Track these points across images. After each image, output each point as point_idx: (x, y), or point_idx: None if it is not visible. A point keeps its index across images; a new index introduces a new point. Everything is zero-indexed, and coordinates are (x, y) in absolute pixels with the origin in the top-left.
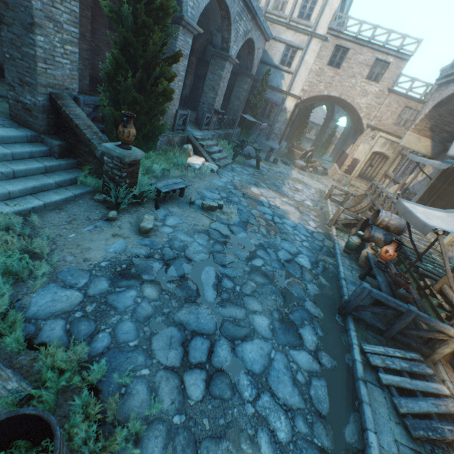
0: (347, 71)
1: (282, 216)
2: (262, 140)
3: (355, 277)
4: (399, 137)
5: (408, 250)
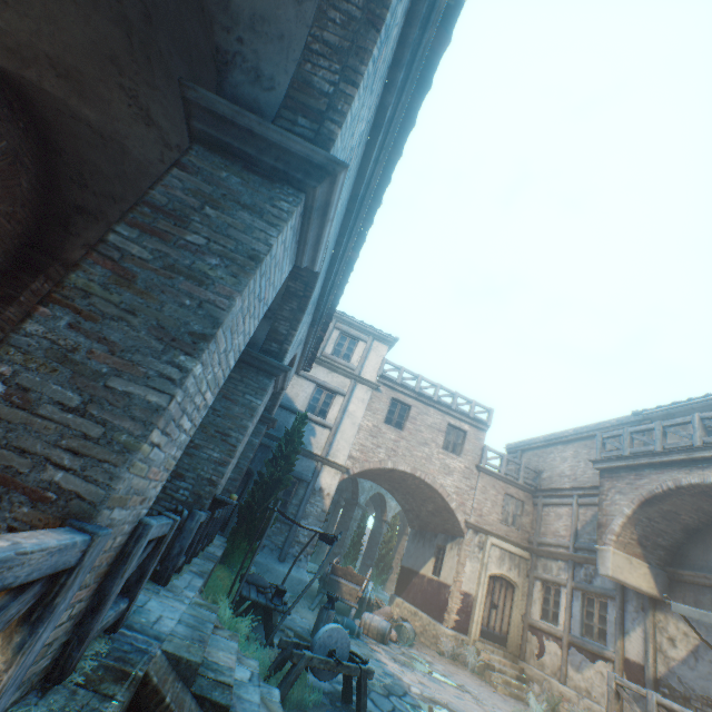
0: (416, 434)
1: None
2: (271, 561)
3: None
4: (518, 543)
5: None
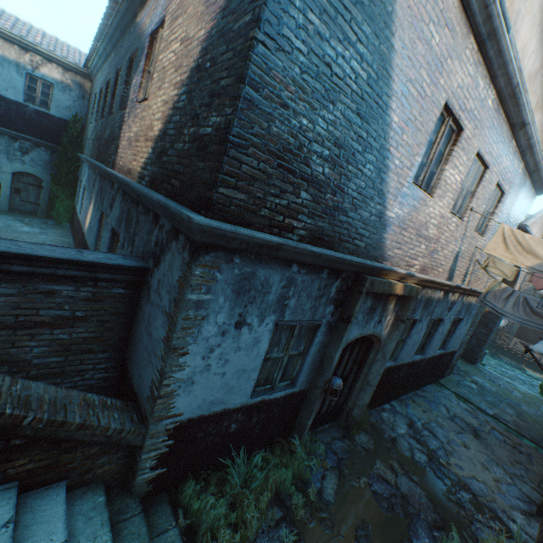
0: None
1: None
2: None
3: None
4: None
5: None
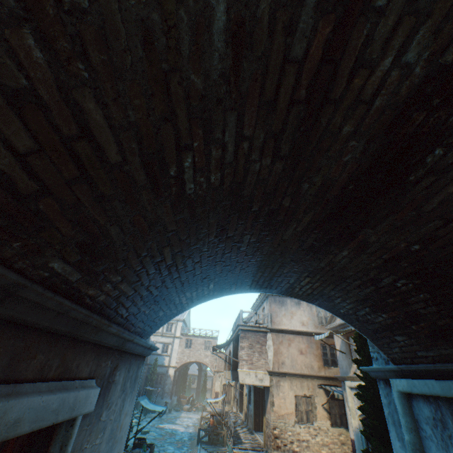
0: (195, 348)
1: (176, 429)
2: (159, 399)
3: (207, 438)
4: None
5: (225, 421)
